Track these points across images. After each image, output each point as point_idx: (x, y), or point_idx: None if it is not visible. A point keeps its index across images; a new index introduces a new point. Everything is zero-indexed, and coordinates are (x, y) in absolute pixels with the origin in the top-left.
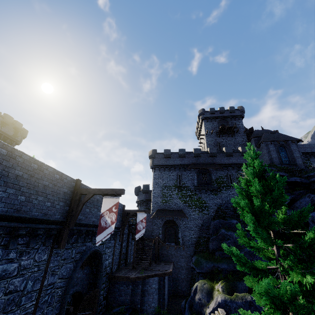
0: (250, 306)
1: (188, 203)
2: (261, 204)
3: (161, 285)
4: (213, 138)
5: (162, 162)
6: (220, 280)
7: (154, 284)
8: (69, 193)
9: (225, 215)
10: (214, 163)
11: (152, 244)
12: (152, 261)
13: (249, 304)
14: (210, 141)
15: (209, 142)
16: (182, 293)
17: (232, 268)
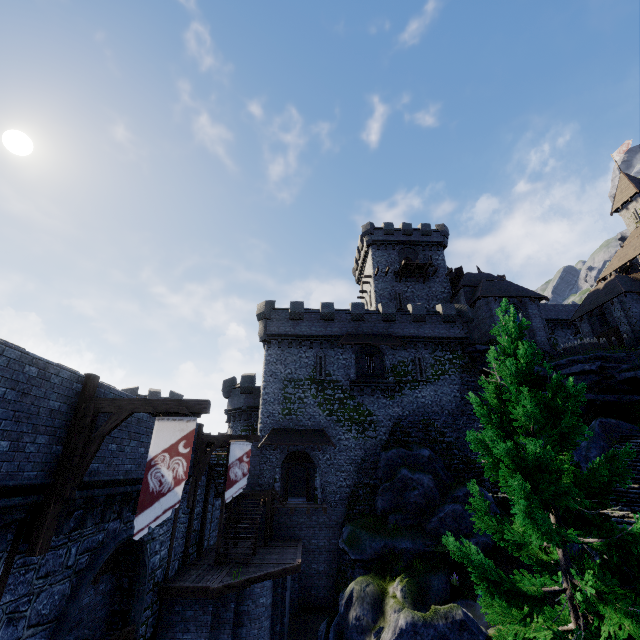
0: (461, 631)
1: (337, 414)
2: (537, 454)
3: (279, 595)
4: (389, 284)
5: (285, 328)
6: (399, 575)
7: (263, 596)
8: (64, 410)
9: (408, 439)
10: (391, 335)
11: (259, 505)
12: (258, 539)
13: (459, 627)
14: (382, 289)
15: (381, 292)
16: (319, 603)
17: (421, 548)
